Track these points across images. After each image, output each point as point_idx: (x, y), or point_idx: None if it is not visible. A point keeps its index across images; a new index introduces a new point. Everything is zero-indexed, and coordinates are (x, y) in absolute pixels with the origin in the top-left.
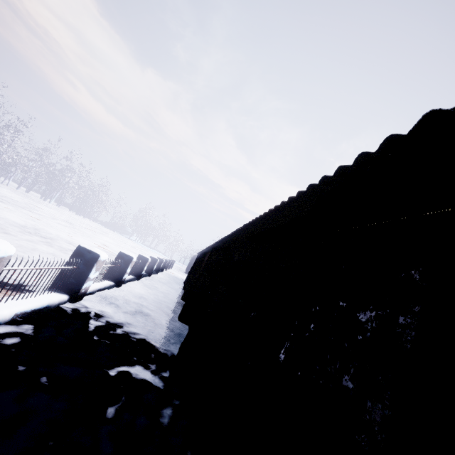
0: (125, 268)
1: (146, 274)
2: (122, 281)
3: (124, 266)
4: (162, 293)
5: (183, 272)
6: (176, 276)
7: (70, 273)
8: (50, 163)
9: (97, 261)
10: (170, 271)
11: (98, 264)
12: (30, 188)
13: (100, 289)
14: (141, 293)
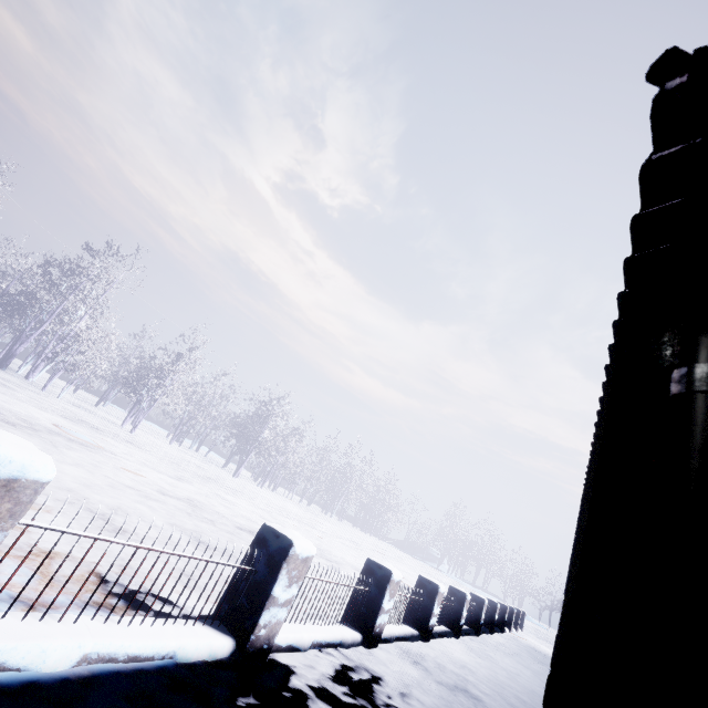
0: (430, 604)
1: (469, 629)
2: (429, 631)
3: (428, 600)
4: (504, 670)
5: (549, 642)
6: (534, 647)
7: (360, 599)
8: (330, 464)
9: (390, 580)
10: (520, 635)
11: (391, 585)
12: (311, 499)
13: (399, 637)
14: (464, 661)
